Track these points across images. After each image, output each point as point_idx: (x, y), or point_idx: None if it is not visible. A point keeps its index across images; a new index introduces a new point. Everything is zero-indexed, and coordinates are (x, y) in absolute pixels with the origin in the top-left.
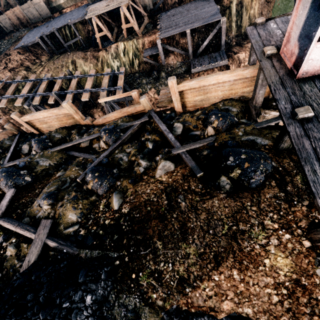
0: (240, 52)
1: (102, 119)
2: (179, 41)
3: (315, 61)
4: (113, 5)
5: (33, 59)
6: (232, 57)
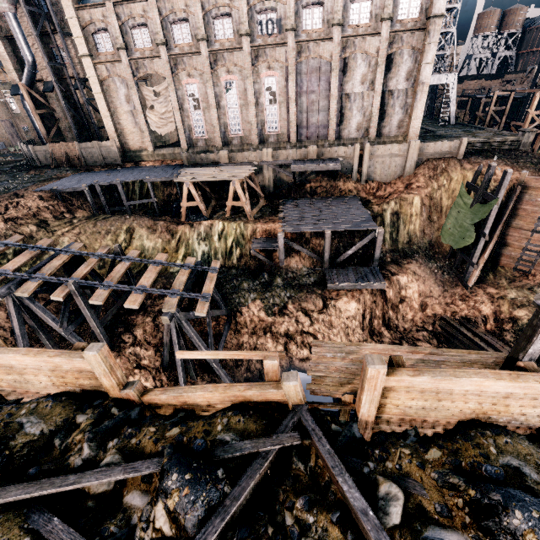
0: (400, 273)
1: (169, 396)
2: (310, 240)
3: None
4: (222, 176)
5: (61, 210)
6: (389, 279)
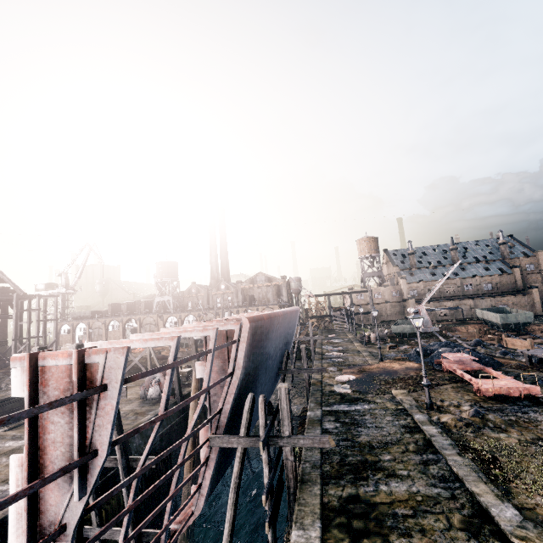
0: None
1: None
2: None
3: None
4: None
5: None
6: None
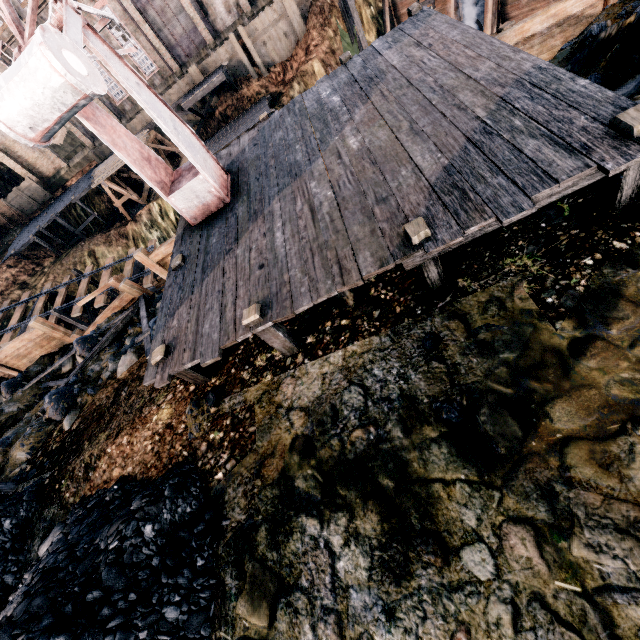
0: None
1: (92, 327)
2: None
3: (189, 209)
4: None
5: (31, 268)
6: None
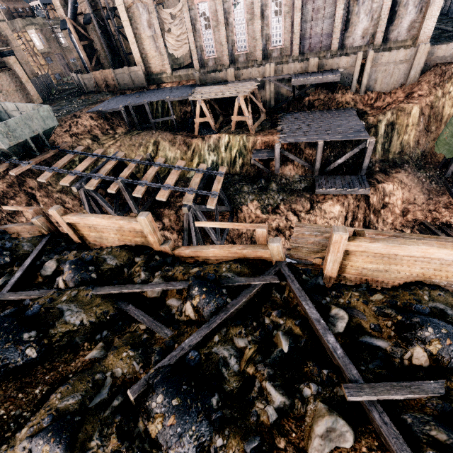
0: (386, 182)
1: (191, 251)
2: (303, 151)
3: None
4: (229, 93)
5: (106, 128)
6: (374, 186)
